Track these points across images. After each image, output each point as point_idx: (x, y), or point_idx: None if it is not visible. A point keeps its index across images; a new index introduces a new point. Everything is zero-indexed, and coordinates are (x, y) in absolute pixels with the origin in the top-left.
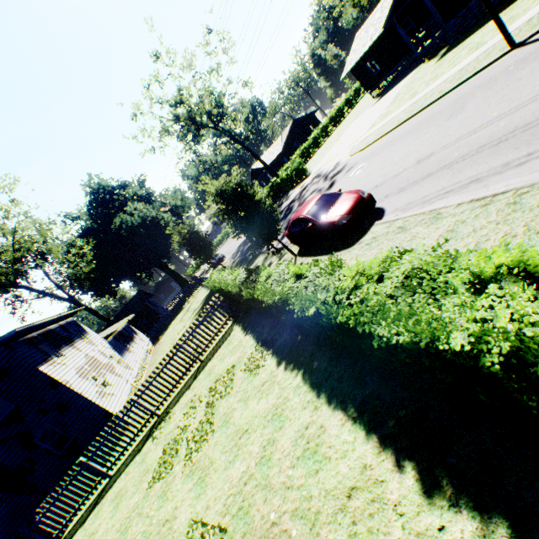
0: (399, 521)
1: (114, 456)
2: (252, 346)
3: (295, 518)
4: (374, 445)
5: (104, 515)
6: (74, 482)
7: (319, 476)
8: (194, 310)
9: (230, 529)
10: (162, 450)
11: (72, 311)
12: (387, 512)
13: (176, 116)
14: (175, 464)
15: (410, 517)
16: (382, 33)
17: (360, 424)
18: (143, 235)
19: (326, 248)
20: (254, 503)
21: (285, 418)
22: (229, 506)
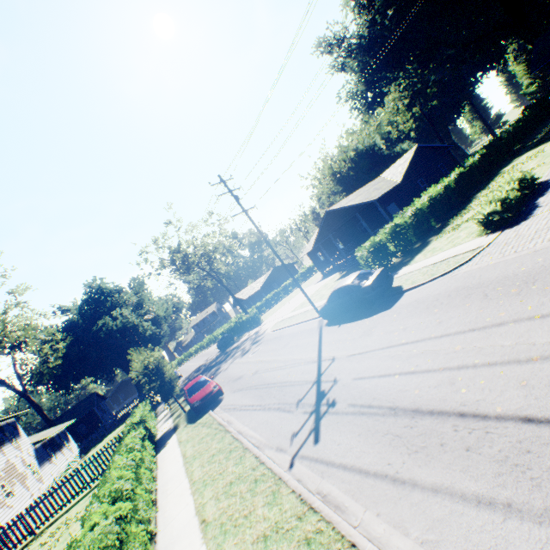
0: None
1: None
2: None
3: None
4: None
5: None
6: None
7: None
8: None
9: None
10: None
11: (16, 413)
12: None
13: (173, 259)
14: None
15: None
16: (324, 241)
17: None
18: (119, 339)
19: (192, 416)
20: None
21: None
22: None
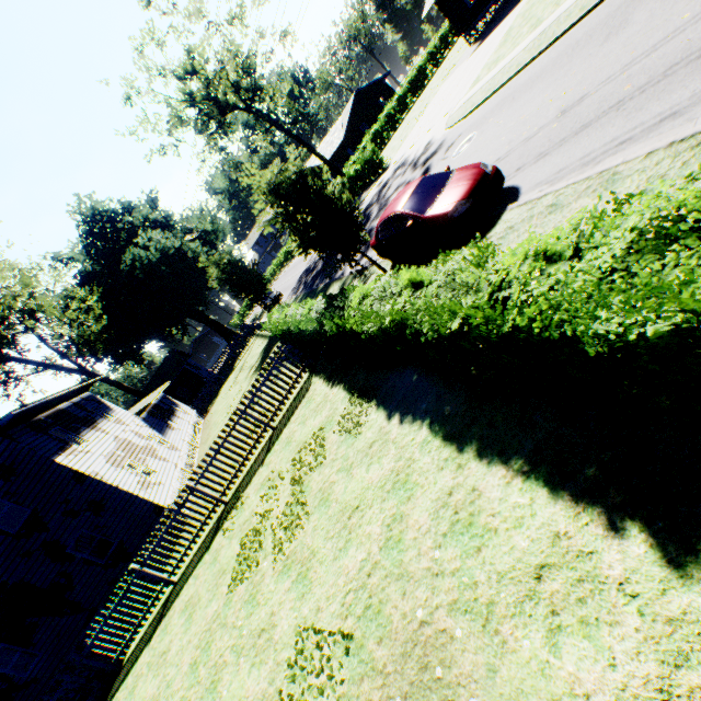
0: (632, 605)
1: (175, 558)
2: (344, 400)
3: (455, 613)
4: (567, 506)
5: (175, 630)
6: (128, 595)
7: (483, 555)
8: (251, 367)
9: (357, 634)
10: (240, 545)
11: (86, 383)
12: (609, 594)
13: (189, 94)
14: (261, 560)
15: (651, 598)
16: None
17: (538, 479)
18: (166, 275)
19: (434, 256)
20: (388, 598)
21: (413, 486)
22: (350, 606)
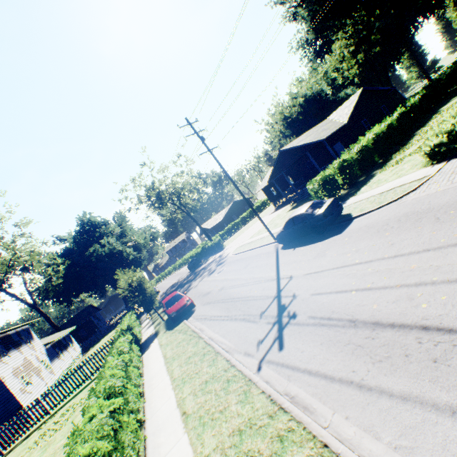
0: None
1: (11, 438)
2: None
3: None
4: None
5: None
6: None
7: None
8: None
9: None
10: (39, 435)
11: (29, 321)
12: None
13: (148, 195)
14: (41, 443)
15: None
16: (277, 178)
17: None
18: (107, 262)
19: (170, 324)
20: (56, 455)
21: None
22: None
